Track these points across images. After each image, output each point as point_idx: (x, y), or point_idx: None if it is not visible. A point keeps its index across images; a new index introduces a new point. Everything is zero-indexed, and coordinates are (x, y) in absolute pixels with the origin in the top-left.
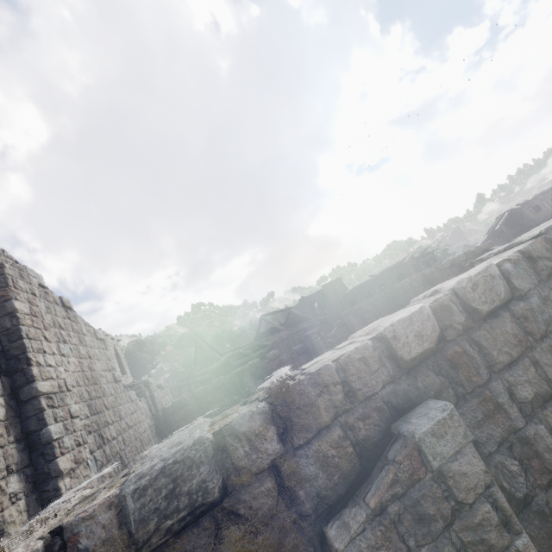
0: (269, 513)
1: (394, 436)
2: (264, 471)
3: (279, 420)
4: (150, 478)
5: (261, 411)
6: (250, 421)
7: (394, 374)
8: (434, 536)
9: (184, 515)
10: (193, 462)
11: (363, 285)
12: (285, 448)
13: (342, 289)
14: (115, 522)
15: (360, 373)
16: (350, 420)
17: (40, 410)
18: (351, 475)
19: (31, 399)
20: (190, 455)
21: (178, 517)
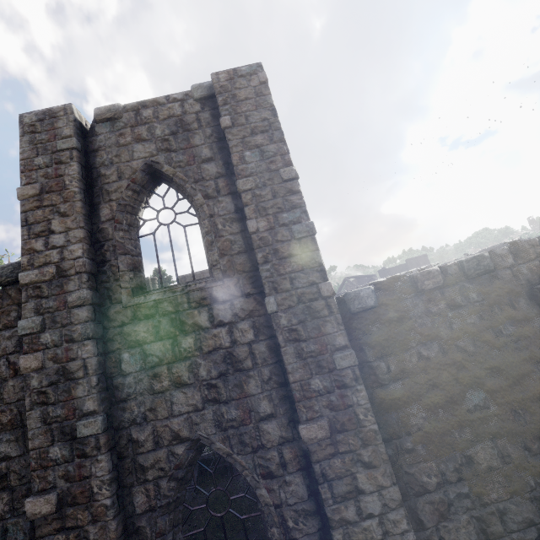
0: (509, 280)
1: None
2: (507, 268)
3: (512, 253)
4: (470, 258)
5: (506, 249)
6: (501, 251)
7: None
8: None
9: (482, 271)
10: (484, 257)
11: None
12: (515, 263)
13: (427, 266)
14: (457, 269)
15: None
16: None
17: None
18: None
19: None
20: (483, 255)
21: (480, 271)
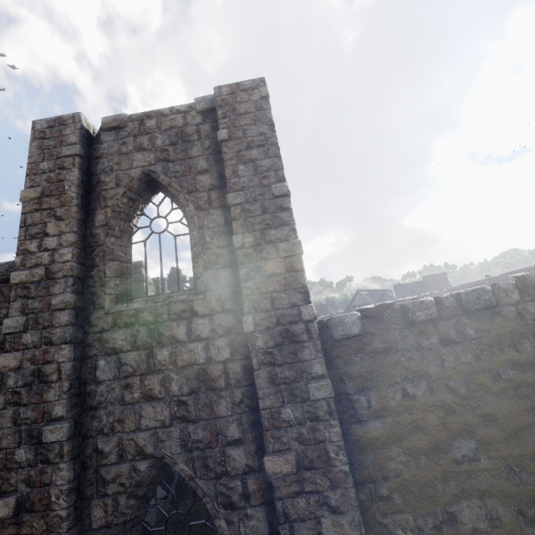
0: (512, 318)
1: None
2: (511, 304)
3: (519, 289)
4: (469, 291)
5: (511, 283)
6: (506, 285)
7: None
8: None
9: (482, 306)
10: (485, 291)
11: (476, 284)
12: (521, 299)
13: (445, 285)
14: (454, 301)
15: None
16: None
17: None
18: None
19: None
20: (484, 288)
21: (480, 306)
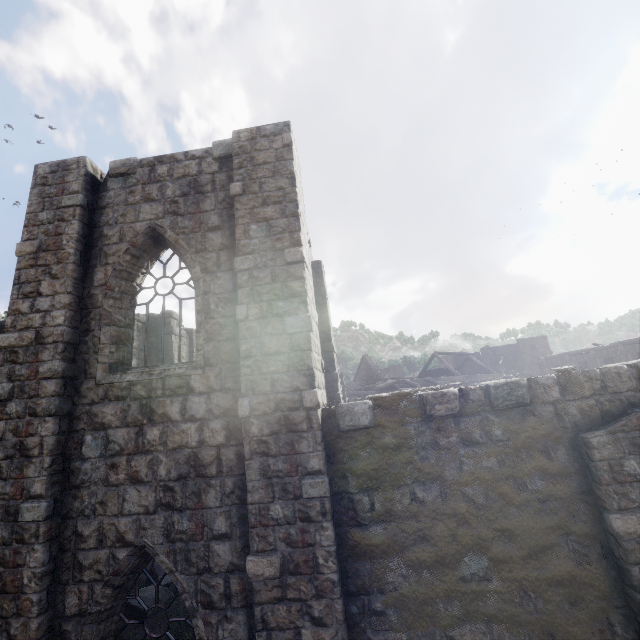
0: (548, 419)
1: (627, 414)
2: (549, 403)
3: (561, 385)
4: (500, 384)
5: (552, 378)
6: (546, 380)
7: (636, 387)
8: (639, 453)
9: (513, 403)
10: (519, 385)
11: (580, 353)
12: (562, 398)
13: (544, 351)
14: (482, 395)
15: (614, 380)
16: (601, 399)
17: (333, 360)
18: (595, 422)
19: (329, 352)
20: (518, 382)
21: (510, 402)
